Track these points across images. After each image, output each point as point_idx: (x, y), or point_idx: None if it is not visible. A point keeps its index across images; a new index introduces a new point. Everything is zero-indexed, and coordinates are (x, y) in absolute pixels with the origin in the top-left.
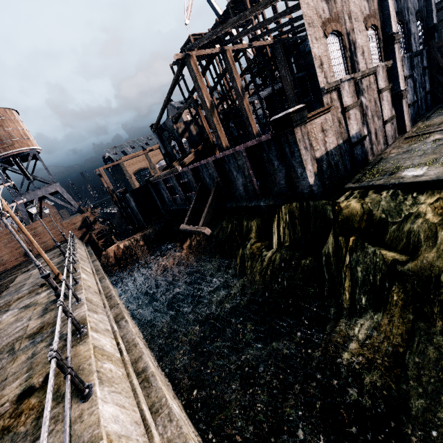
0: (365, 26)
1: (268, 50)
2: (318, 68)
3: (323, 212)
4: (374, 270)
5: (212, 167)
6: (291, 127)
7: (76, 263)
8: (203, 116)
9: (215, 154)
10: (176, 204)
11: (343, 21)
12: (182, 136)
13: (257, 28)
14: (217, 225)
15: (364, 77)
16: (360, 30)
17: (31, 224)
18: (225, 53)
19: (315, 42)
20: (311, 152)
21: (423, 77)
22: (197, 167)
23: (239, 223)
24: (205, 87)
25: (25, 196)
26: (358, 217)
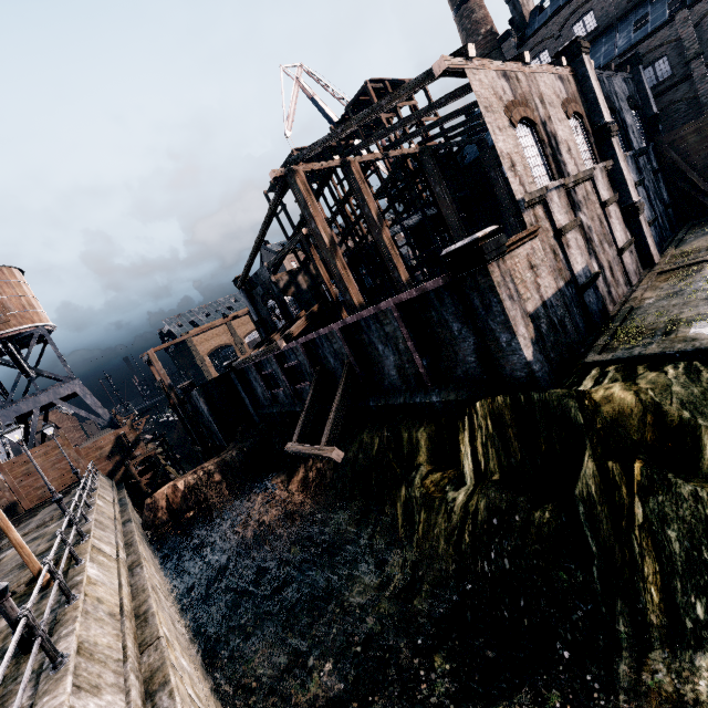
0: (566, 114)
1: (410, 165)
2: (508, 170)
3: (562, 413)
4: (707, 538)
5: (338, 338)
6: (481, 262)
7: (84, 539)
8: (318, 259)
9: (341, 317)
10: (278, 404)
11: (534, 106)
12: (285, 293)
13: (397, 128)
14: (353, 440)
15: (578, 184)
16: (559, 118)
17: (22, 455)
18: (350, 167)
19: (498, 133)
20: (521, 304)
21: (656, 185)
22: (313, 341)
23: (395, 436)
24: (321, 215)
25: (19, 406)
26: (634, 418)
